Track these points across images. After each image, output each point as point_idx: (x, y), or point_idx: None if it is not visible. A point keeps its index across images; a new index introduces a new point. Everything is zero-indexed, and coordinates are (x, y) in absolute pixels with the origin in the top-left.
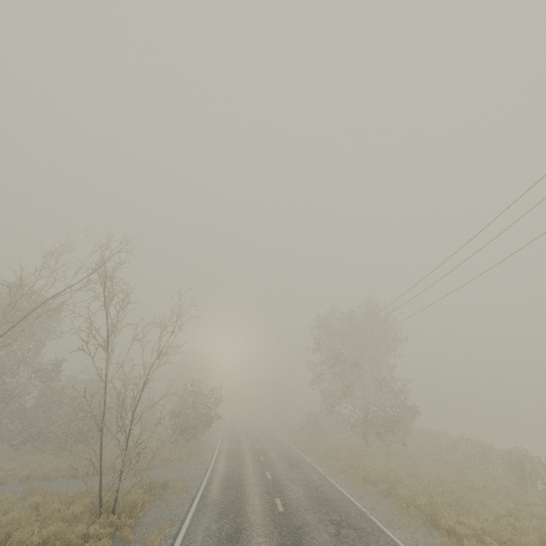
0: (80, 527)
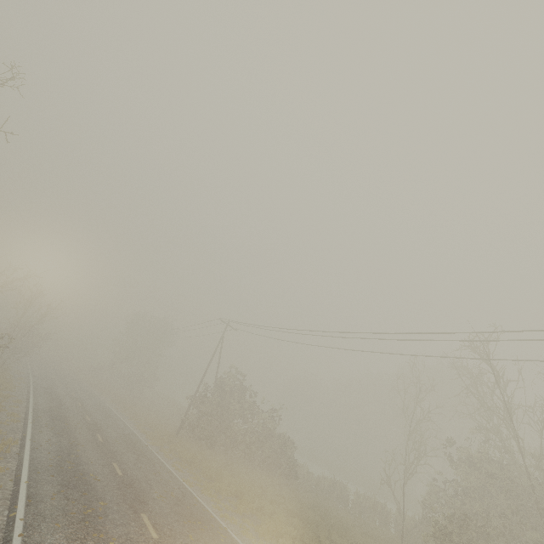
0: None
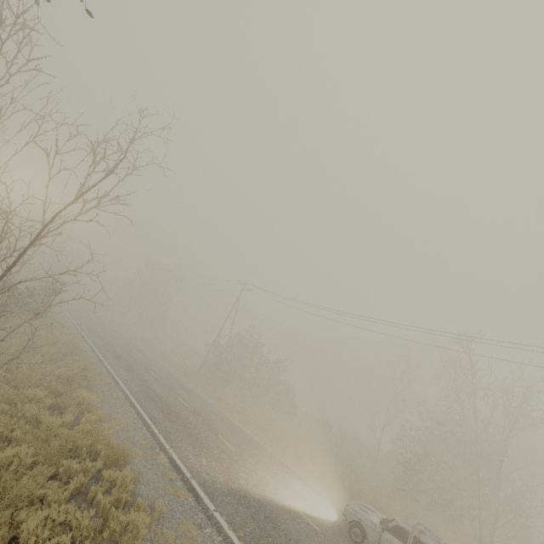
0: None
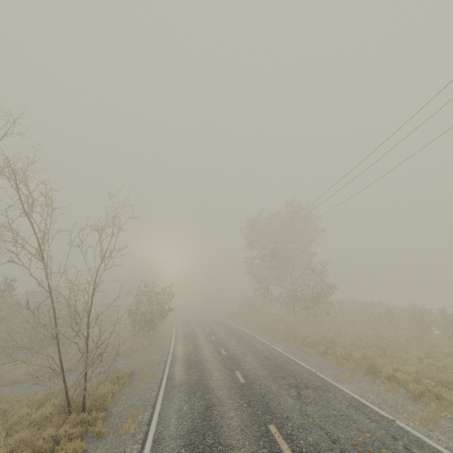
0: (49, 431)
